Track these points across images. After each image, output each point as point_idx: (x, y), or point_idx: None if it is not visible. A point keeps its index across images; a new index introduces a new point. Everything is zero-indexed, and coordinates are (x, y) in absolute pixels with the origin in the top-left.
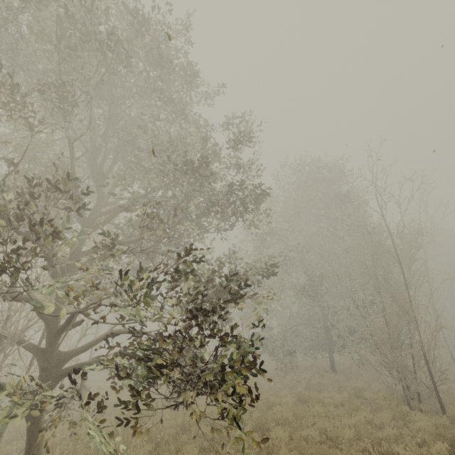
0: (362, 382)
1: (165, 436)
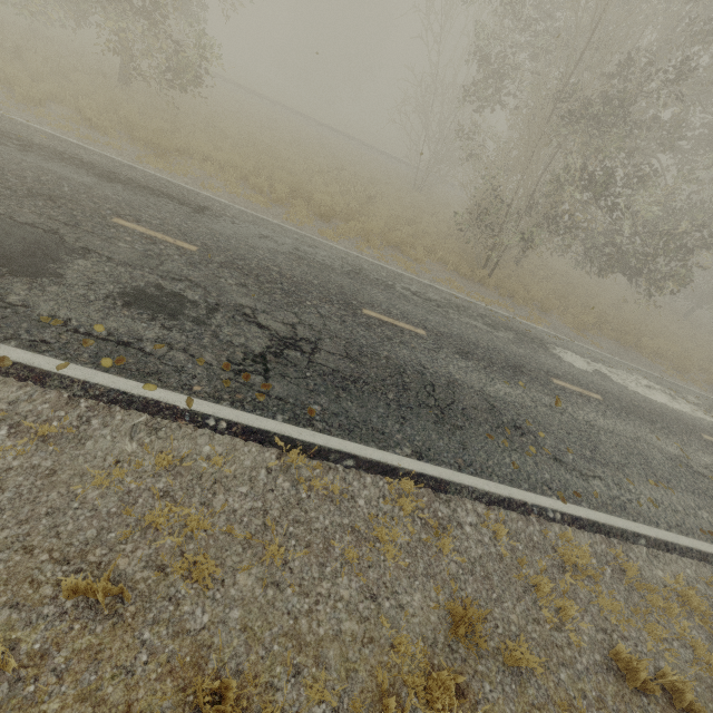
0: (703, 337)
1: (562, 277)
